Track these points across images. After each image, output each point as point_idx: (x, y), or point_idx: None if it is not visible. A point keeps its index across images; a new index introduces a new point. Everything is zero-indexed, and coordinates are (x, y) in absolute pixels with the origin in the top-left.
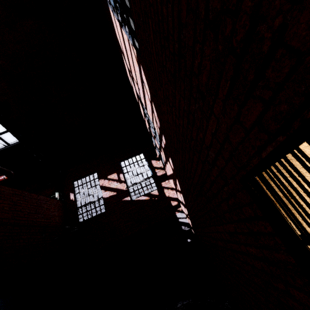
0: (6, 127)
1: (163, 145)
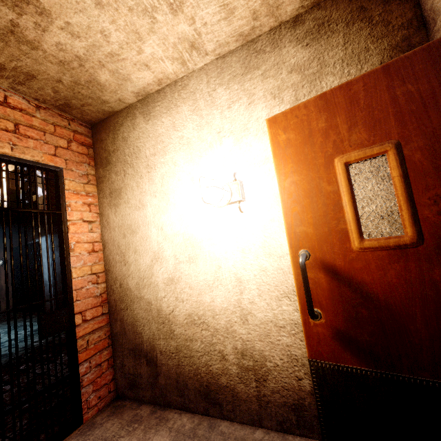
0: None
1: None
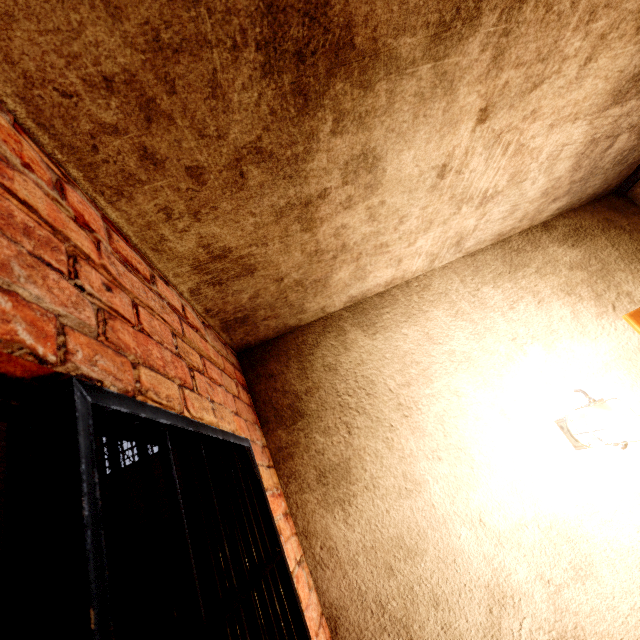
0: None
1: None
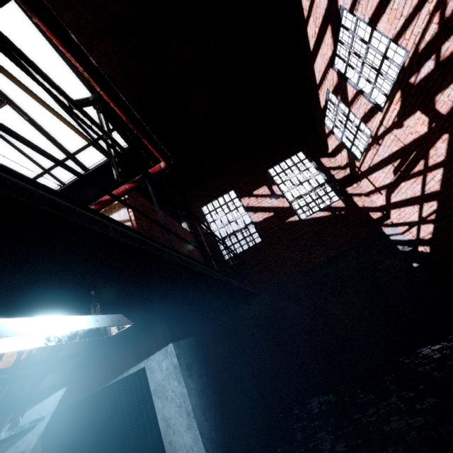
0: (111, 121)
1: (425, 71)
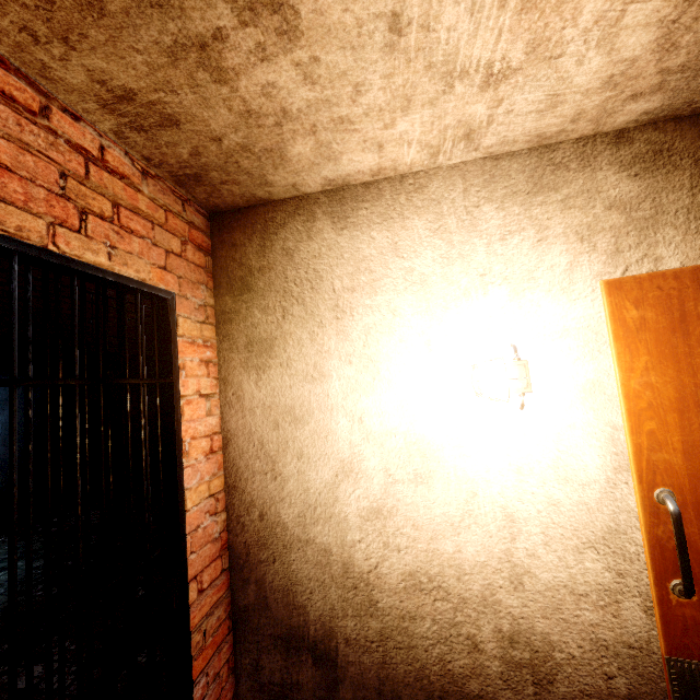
0: None
1: None
